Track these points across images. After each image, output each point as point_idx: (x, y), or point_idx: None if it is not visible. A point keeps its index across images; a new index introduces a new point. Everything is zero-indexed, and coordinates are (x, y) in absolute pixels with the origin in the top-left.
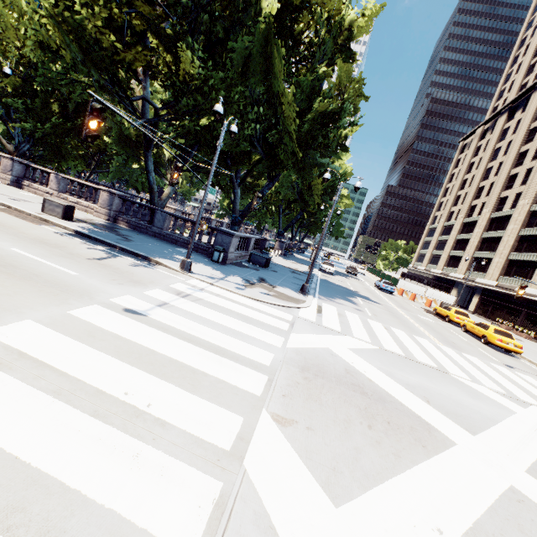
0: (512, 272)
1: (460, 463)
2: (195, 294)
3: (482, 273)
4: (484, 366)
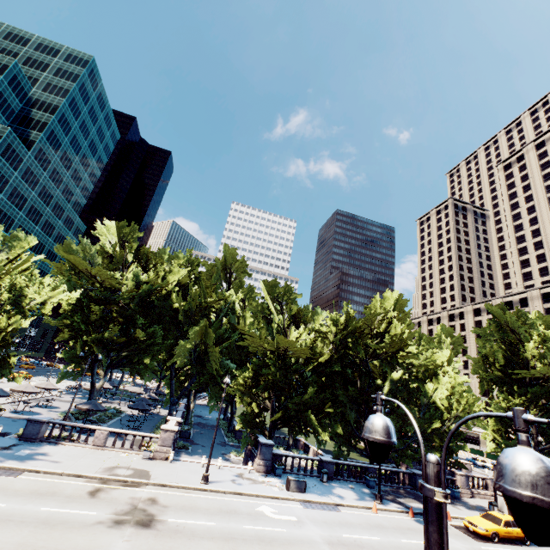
0: None
1: None
2: None
3: None
4: None
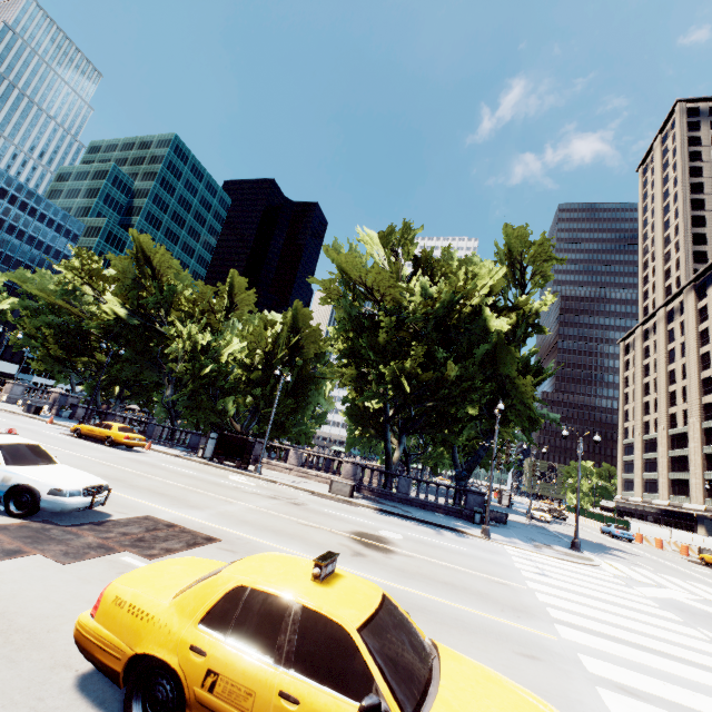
0: None
1: None
2: (533, 559)
3: None
4: None
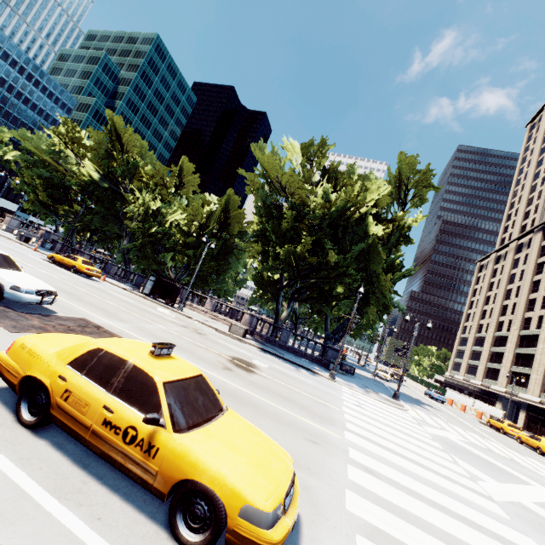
0: None
1: (538, 490)
2: (358, 397)
3: (522, 388)
4: (543, 466)
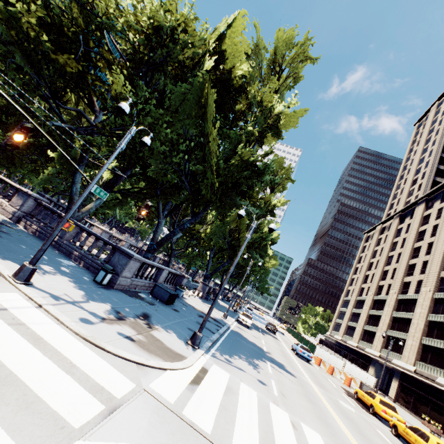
0: (428, 358)
1: None
2: None
3: (397, 353)
4: None
